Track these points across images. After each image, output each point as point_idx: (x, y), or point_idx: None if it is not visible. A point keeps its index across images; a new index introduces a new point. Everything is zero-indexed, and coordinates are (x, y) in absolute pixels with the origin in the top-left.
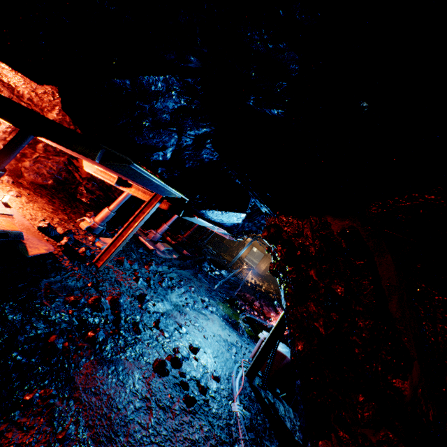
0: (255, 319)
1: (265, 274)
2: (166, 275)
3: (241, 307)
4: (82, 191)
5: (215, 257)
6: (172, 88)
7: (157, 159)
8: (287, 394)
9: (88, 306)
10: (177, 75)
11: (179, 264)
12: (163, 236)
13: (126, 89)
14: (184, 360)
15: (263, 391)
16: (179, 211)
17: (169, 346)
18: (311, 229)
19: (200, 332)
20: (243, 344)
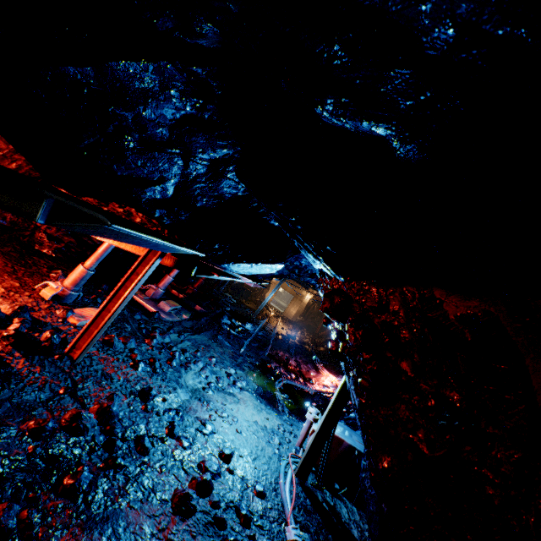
0: (294, 385)
1: (297, 320)
2: (176, 347)
3: (275, 372)
4: (41, 238)
5: (236, 307)
6: (169, 84)
7: (152, 197)
8: (348, 488)
9: (61, 431)
10: (177, 61)
11: (191, 326)
12: (167, 288)
13: (87, 85)
14: (215, 479)
15: (319, 492)
16: (191, 267)
17: (191, 462)
18: (403, 304)
19: (230, 426)
20: (286, 427)
